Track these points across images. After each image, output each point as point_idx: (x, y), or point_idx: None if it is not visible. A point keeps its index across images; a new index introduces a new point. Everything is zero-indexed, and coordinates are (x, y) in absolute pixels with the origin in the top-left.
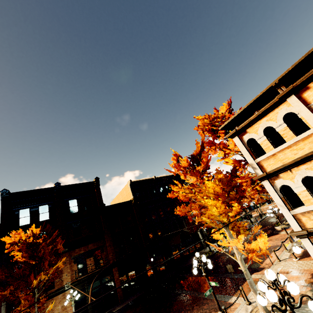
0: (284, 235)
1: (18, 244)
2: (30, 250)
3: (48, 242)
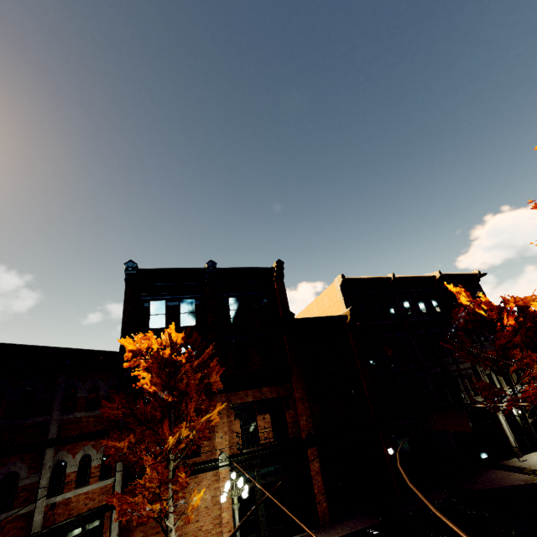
0: None
1: (146, 358)
2: (164, 373)
3: (195, 365)
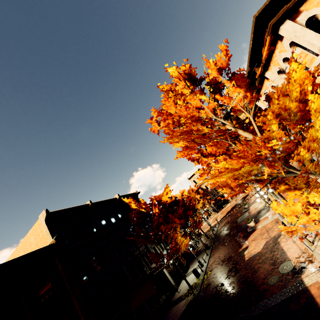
0: (264, 227)
1: None
2: None
3: None
